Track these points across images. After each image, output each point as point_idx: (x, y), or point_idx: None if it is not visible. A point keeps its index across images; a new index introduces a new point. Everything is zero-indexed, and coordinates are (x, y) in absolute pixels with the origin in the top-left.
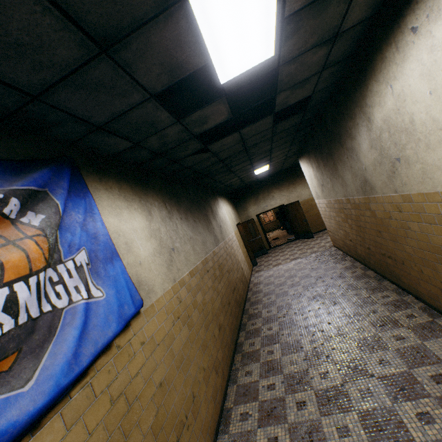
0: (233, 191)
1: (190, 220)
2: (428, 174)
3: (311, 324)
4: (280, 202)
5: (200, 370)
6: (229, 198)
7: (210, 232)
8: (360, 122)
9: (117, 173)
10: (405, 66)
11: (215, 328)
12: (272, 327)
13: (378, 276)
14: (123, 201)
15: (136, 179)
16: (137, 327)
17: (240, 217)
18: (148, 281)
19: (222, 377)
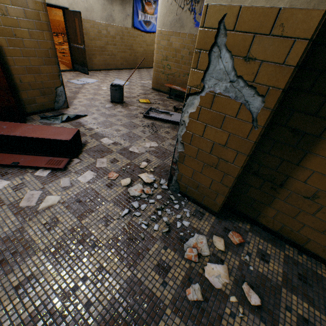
0: None
1: None
2: None
3: None
4: None
5: None
6: None
7: None
8: None
9: None
10: None
11: None
12: None
13: None
14: None
15: None
16: None
17: None
18: None
19: None
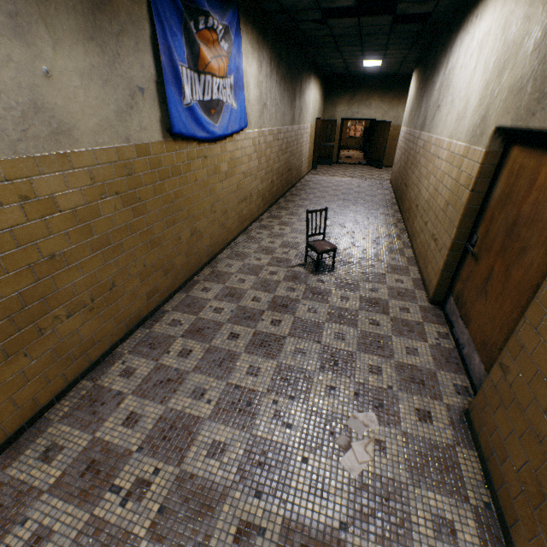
0: (331, 75)
1: (281, 88)
2: (438, 123)
3: (330, 208)
4: (374, 116)
5: (257, 189)
6: (323, 82)
7: (291, 109)
8: (445, 63)
9: (253, 19)
10: (466, 39)
11: (270, 179)
12: (305, 202)
13: (396, 203)
14: (251, 47)
15: (261, 28)
16: (241, 137)
17: (324, 113)
18: (250, 117)
19: (264, 205)
